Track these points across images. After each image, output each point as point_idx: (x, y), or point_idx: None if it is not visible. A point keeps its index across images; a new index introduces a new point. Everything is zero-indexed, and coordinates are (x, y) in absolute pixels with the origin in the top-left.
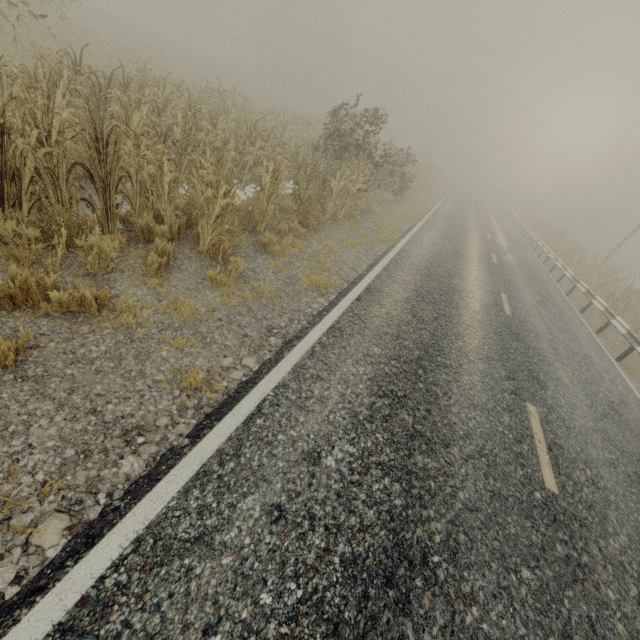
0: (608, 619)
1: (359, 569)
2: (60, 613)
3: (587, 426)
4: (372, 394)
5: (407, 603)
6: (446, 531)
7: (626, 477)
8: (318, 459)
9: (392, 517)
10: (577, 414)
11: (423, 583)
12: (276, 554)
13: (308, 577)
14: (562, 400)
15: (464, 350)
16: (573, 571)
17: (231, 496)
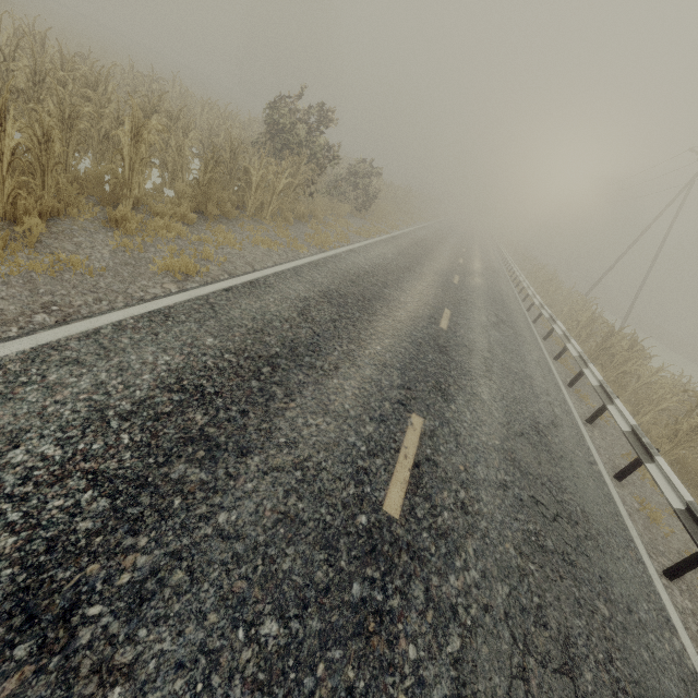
0: (386, 690)
1: None
2: None
3: (489, 444)
4: (158, 387)
5: None
6: (152, 567)
7: (516, 501)
8: None
9: (52, 547)
10: (481, 431)
11: (31, 652)
12: None
13: None
14: (468, 415)
15: (354, 354)
16: (362, 621)
17: None
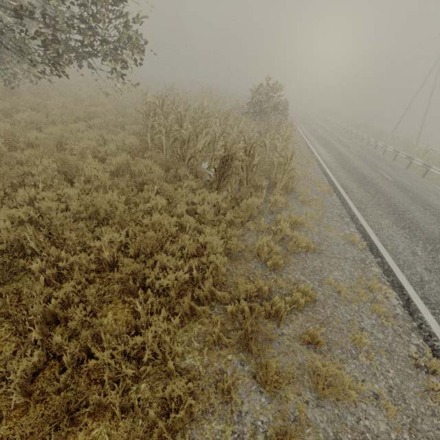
0: None
1: None
2: (420, 301)
3: None
4: (400, 229)
5: None
6: None
7: None
8: (416, 254)
9: None
10: None
11: None
12: None
13: None
14: None
15: (401, 203)
16: None
17: (413, 269)
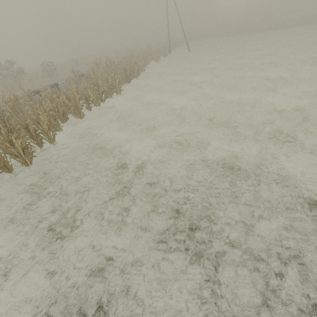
0: None
1: None
2: None
3: None
4: None
5: None
6: None
7: None
8: None
9: None
10: None
11: None
12: None
13: None
14: None
15: None
16: None
17: None
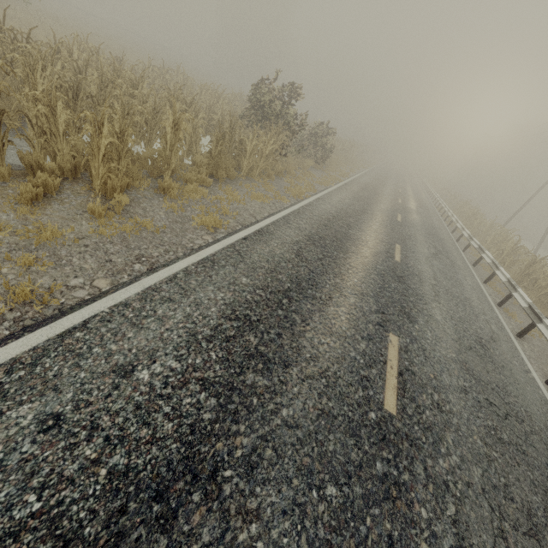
0: (412, 538)
1: (127, 482)
2: None
3: (448, 356)
4: (222, 317)
5: (172, 519)
6: (252, 446)
7: (475, 403)
8: (130, 372)
9: (193, 430)
10: (441, 346)
11: (201, 498)
12: (28, 464)
13: (57, 489)
14: (429, 333)
15: (339, 286)
16: (387, 489)
17: (3, 403)
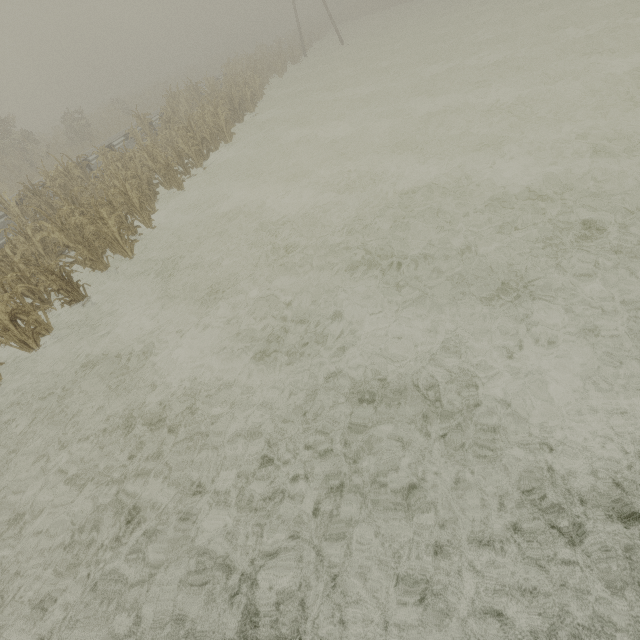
0: None
1: None
2: None
3: None
4: None
5: None
6: None
7: None
8: None
9: None
10: None
11: None
12: None
13: None
14: None
15: None
16: None
17: None
